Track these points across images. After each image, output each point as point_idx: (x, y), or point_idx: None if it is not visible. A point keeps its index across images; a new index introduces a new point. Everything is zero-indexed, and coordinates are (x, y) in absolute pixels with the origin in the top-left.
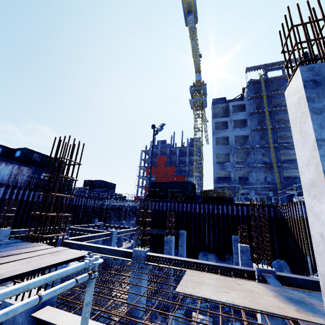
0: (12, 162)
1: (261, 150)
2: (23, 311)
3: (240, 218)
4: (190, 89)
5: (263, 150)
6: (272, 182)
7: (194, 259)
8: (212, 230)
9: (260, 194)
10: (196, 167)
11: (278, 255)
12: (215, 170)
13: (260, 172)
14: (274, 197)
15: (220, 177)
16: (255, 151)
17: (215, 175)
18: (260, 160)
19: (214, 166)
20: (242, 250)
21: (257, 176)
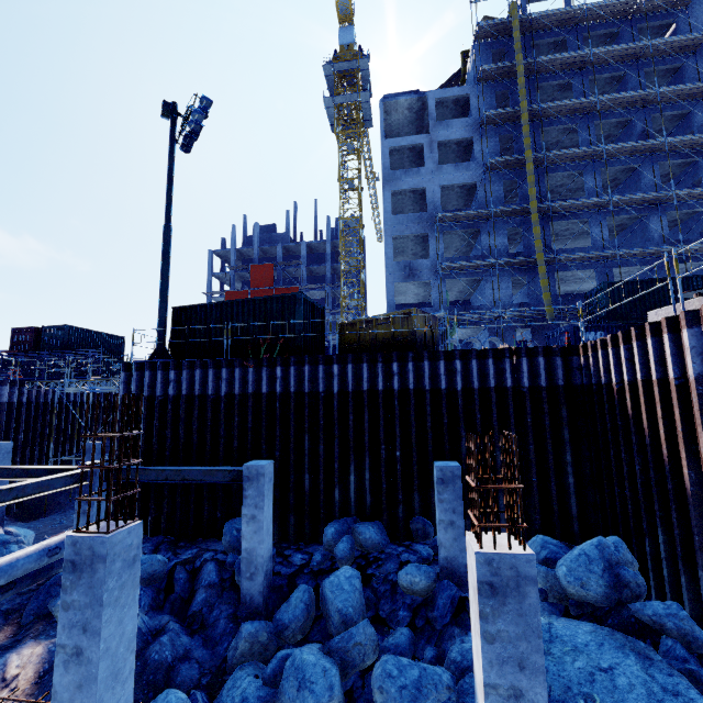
0: None
1: (507, 219)
2: None
3: (459, 398)
4: (325, 67)
5: (511, 223)
6: (530, 305)
7: (311, 546)
8: (370, 446)
9: (502, 336)
10: (346, 283)
11: (574, 505)
12: (391, 281)
13: (502, 282)
14: (566, 322)
15: (406, 304)
16: (491, 225)
17: (391, 296)
18: (504, 249)
19: (389, 272)
20: (495, 579)
21: (495, 291)
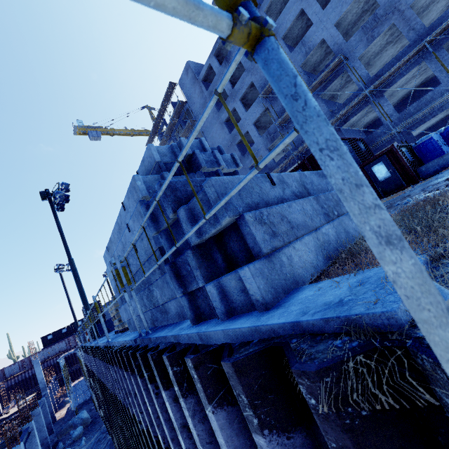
0: (63, 339)
1: None
2: (4, 408)
3: None
4: None
5: None
6: None
7: None
8: None
9: None
10: None
11: None
12: None
13: None
14: None
15: None
16: None
17: None
18: None
19: None
20: None
21: None
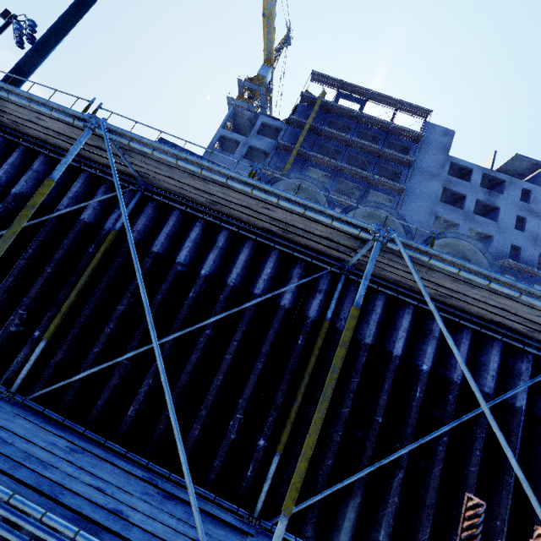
0: None
1: None
2: None
3: None
4: (239, 80)
5: None
6: None
7: None
8: None
9: None
10: None
11: None
12: None
13: None
14: None
15: None
16: None
17: None
18: None
19: None
20: None
21: None
